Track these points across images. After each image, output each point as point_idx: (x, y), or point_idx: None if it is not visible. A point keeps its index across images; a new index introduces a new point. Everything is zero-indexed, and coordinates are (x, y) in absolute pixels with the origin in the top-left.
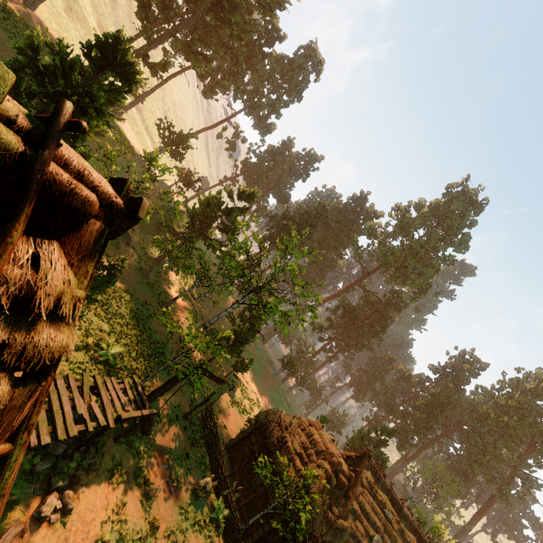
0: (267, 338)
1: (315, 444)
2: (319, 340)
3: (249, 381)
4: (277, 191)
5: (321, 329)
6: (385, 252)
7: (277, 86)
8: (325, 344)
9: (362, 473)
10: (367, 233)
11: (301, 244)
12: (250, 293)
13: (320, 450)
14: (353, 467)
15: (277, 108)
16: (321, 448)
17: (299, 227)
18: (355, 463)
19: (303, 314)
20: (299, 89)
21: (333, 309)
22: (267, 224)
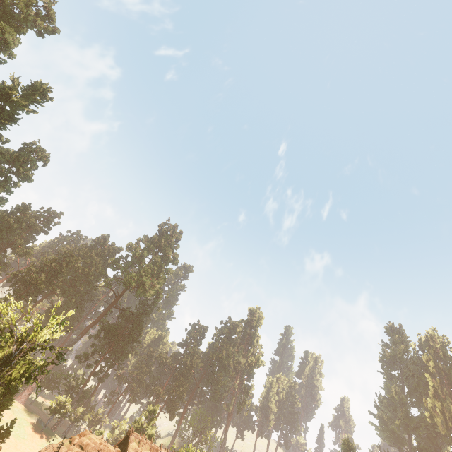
0: (27, 394)
1: (86, 447)
2: (87, 368)
3: (11, 450)
4: (16, 248)
5: (87, 357)
6: (128, 278)
7: (5, 171)
8: (94, 369)
9: (129, 446)
10: (112, 267)
11: (53, 290)
12: (4, 360)
13: (90, 448)
14: (124, 448)
15: (7, 187)
16: (91, 446)
17: (49, 276)
18: (125, 445)
19: (66, 351)
20: (28, 174)
21: (96, 334)
22: (9, 280)
